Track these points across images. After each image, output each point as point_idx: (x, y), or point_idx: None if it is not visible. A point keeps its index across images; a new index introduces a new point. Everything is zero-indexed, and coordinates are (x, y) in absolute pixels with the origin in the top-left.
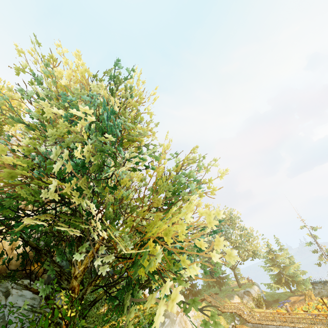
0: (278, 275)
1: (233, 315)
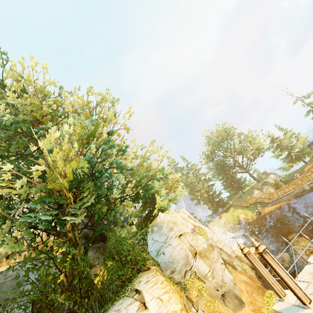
0: (288, 156)
1: (256, 205)
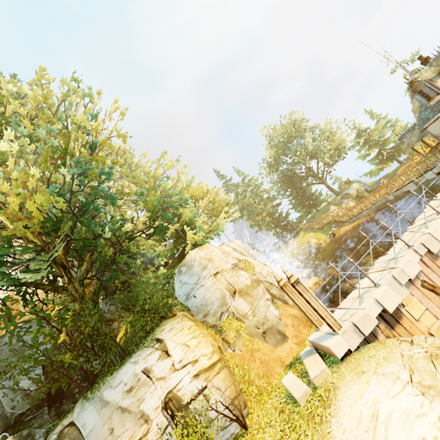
0: (378, 156)
1: (331, 226)
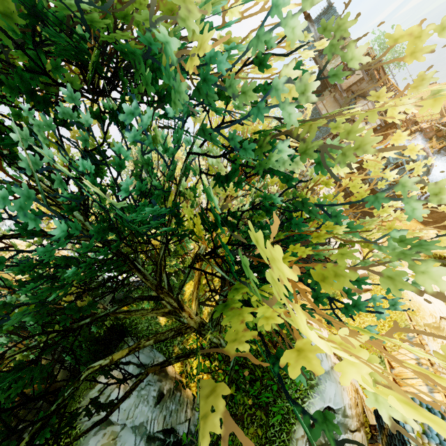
0: None
1: None
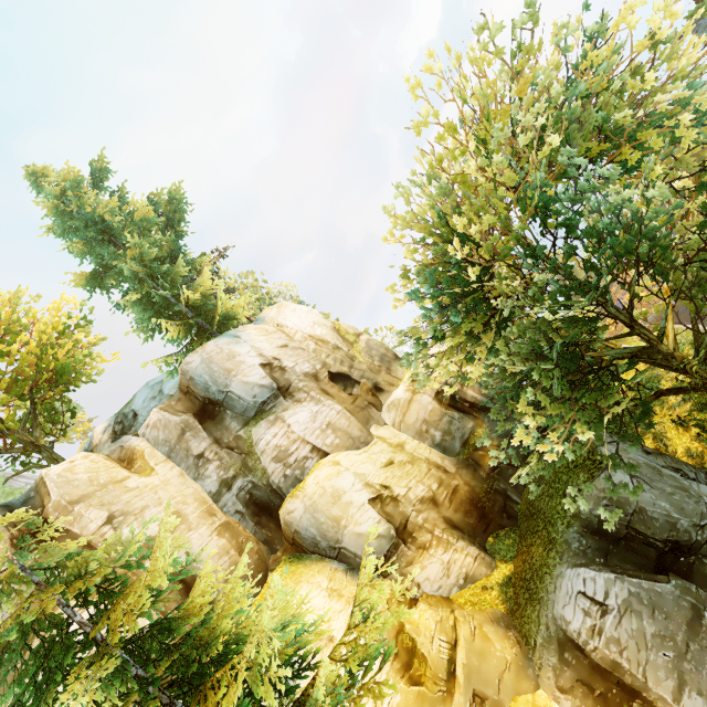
0: None
1: None
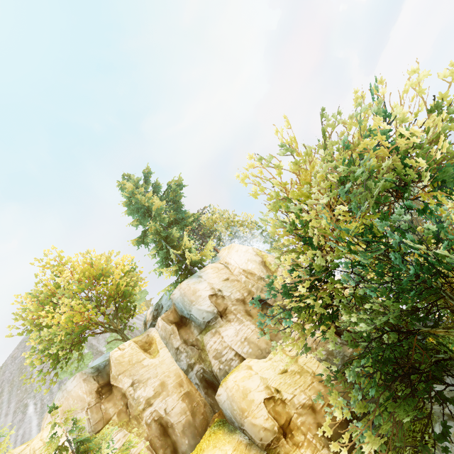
0: None
1: None
